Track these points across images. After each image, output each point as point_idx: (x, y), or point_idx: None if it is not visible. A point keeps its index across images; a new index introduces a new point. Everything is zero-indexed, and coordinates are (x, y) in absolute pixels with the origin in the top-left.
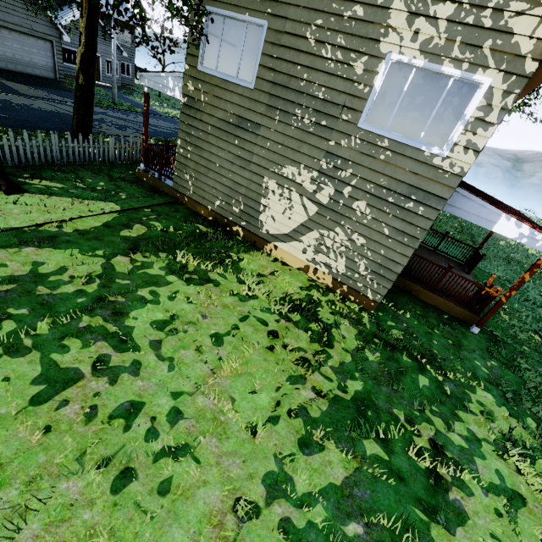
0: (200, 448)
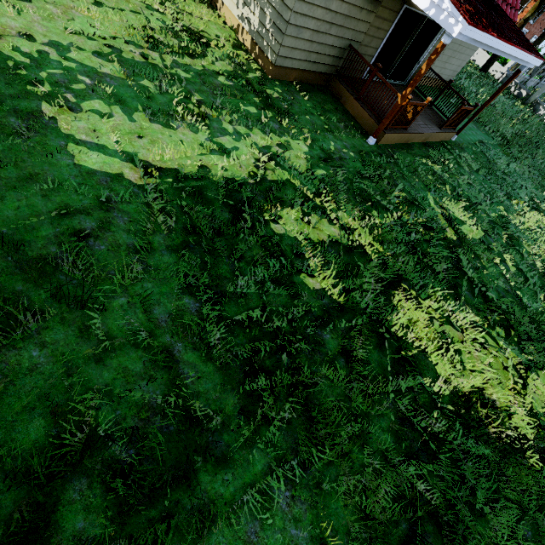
0: (27, 14)
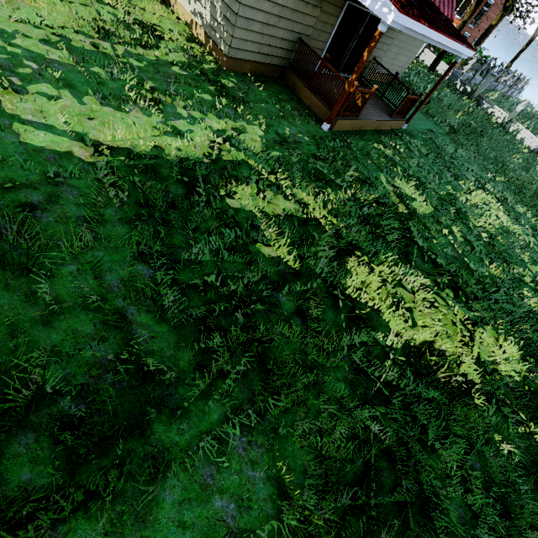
0: None
